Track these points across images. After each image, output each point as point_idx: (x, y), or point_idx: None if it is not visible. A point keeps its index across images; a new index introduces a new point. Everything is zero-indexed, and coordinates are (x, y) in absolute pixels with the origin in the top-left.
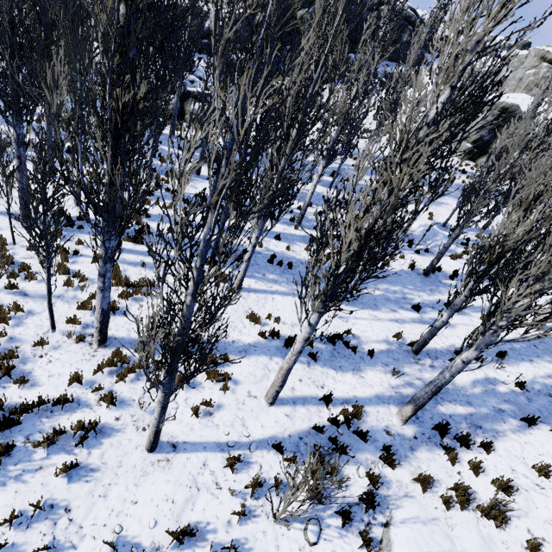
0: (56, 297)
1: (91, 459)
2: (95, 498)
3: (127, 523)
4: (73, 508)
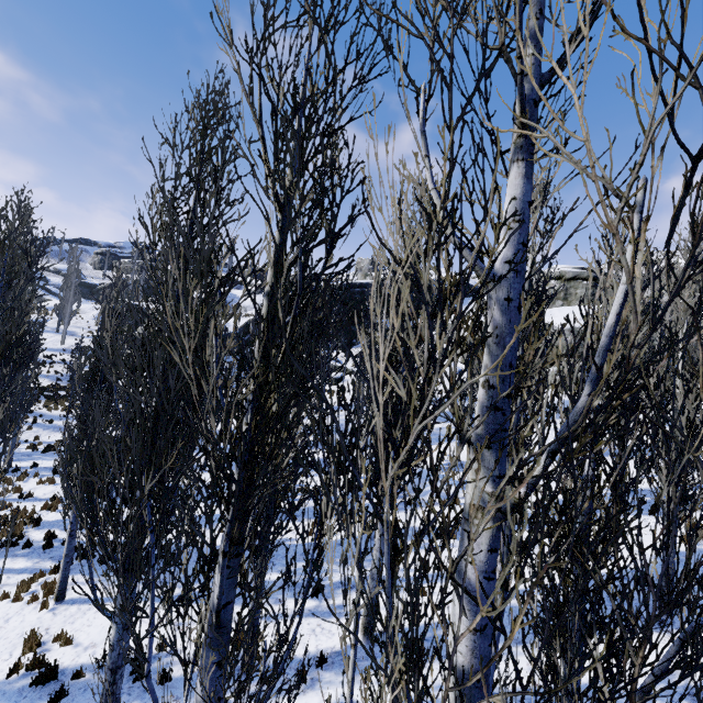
0: None
1: None
2: None
3: None
4: None
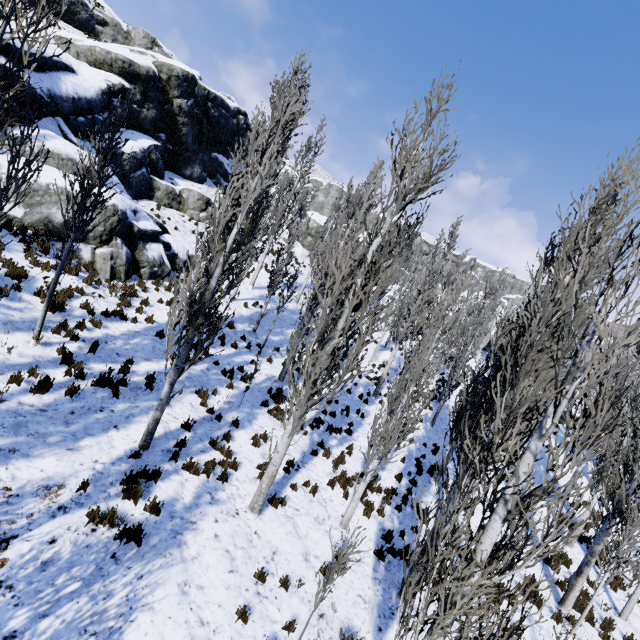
0: (529, 621)
1: None
2: None
3: None
4: None
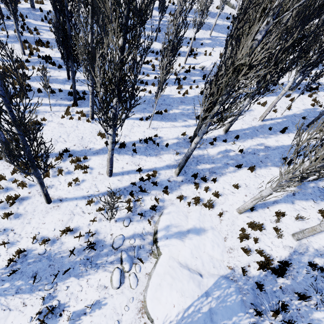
0: None
1: (19, 210)
2: (24, 224)
3: (41, 231)
4: (15, 229)
